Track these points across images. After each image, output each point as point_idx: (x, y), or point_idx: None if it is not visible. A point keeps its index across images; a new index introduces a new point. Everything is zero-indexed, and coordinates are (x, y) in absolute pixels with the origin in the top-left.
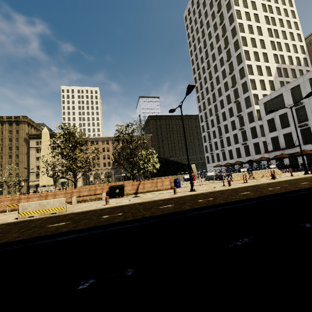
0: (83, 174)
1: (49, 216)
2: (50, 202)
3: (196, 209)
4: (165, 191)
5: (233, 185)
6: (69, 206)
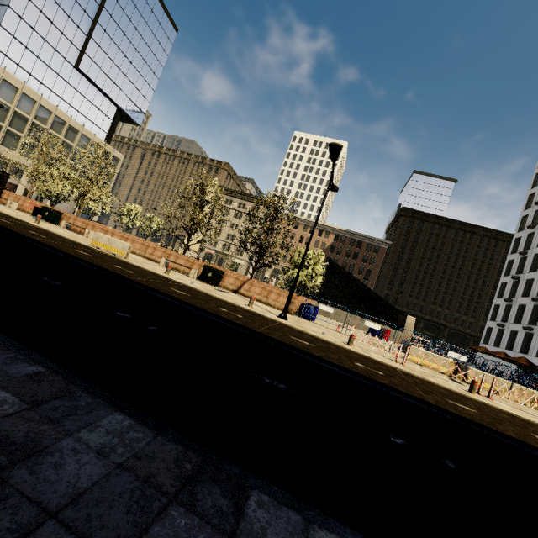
0: (199, 242)
1: (107, 254)
2: (117, 242)
3: (169, 296)
4: (270, 307)
5: (368, 351)
6: (148, 263)
